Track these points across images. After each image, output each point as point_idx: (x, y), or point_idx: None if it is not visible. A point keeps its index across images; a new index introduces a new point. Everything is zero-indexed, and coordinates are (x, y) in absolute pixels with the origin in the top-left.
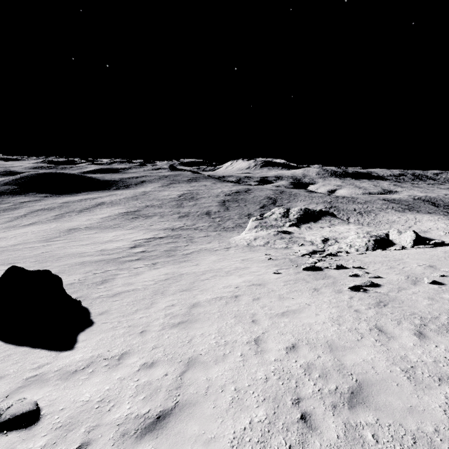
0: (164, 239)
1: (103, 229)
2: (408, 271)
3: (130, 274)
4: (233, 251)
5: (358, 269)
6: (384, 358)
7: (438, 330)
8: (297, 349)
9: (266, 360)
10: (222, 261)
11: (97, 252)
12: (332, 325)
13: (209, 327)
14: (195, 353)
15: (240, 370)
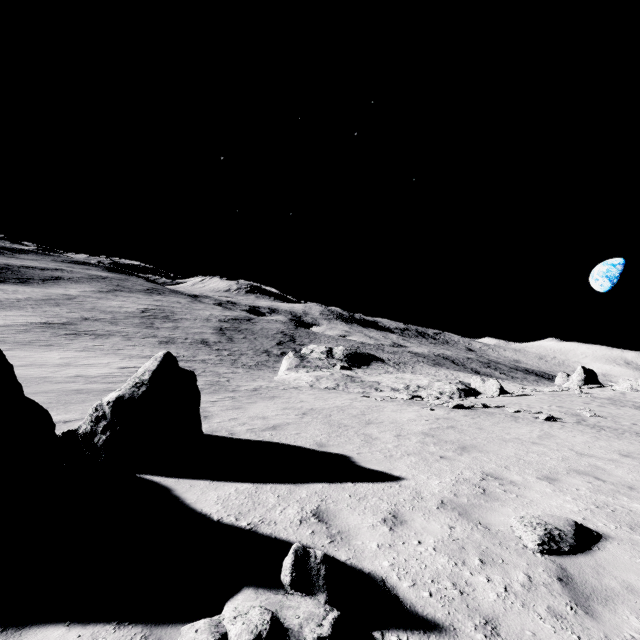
0: None
1: (19, 346)
2: (552, 409)
3: (226, 408)
4: (312, 391)
5: (503, 408)
6: None
7: None
8: (633, 456)
9: (635, 464)
10: (326, 399)
11: (76, 378)
12: (606, 441)
13: (505, 449)
14: (561, 467)
15: (638, 472)
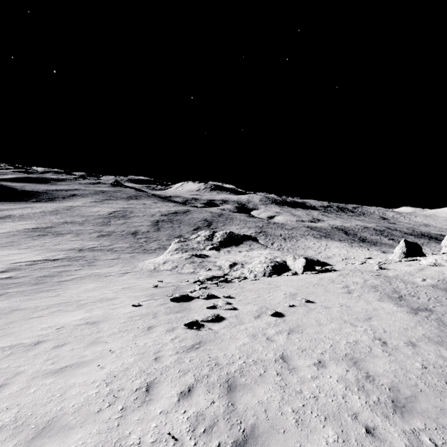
0: (57, 262)
1: None
2: (269, 300)
3: None
4: (128, 277)
5: (227, 298)
6: (93, 444)
7: (214, 384)
8: None
9: None
10: (96, 290)
11: None
12: (98, 385)
13: None
14: None
15: None
